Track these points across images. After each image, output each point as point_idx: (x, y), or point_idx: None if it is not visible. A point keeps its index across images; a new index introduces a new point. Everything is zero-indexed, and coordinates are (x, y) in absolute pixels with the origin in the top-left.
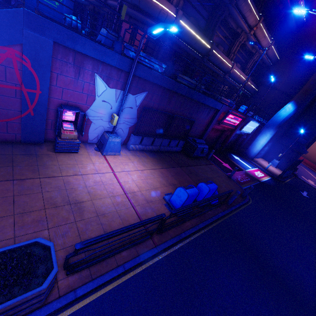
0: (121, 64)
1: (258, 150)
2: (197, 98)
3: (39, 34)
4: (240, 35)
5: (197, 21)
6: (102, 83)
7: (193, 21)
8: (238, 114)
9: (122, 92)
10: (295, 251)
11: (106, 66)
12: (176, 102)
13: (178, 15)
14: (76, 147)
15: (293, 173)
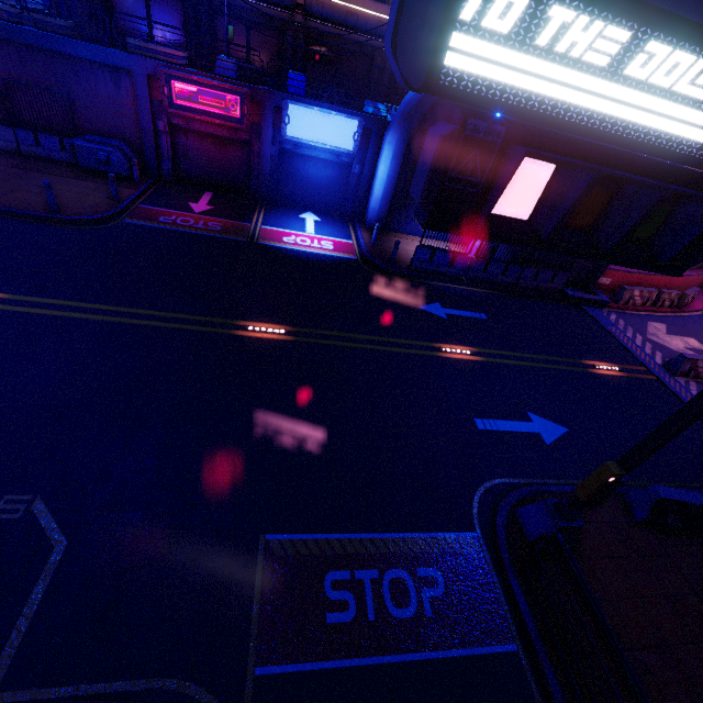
0: None
1: (377, 198)
2: (35, 43)
3: None
4: None
5: None
6: None
7: None
8: (201, 80)
9: None
10: None
11: None
12: (4, 55)
13: None
14: None
15: (564, 292)
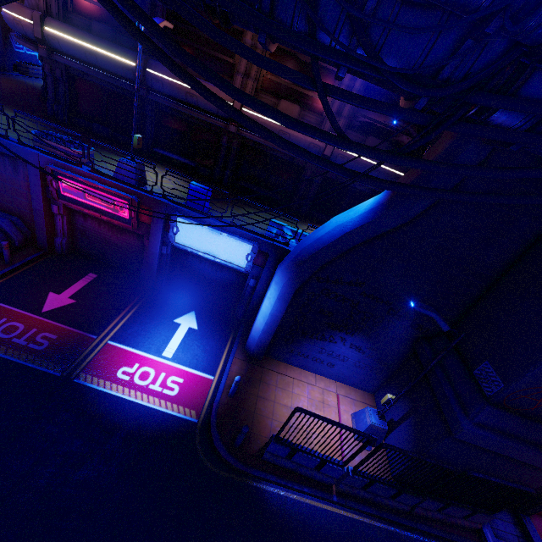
0: None
1: (258, 329)
2: None
3: None
4: (245, 32)
5: (120, 28)
6: None
7: (100, 28)
8: (87, 182)
9: None
10: None
11: None
12: None
13: (34, 20)
14: None
15: (483, 537)
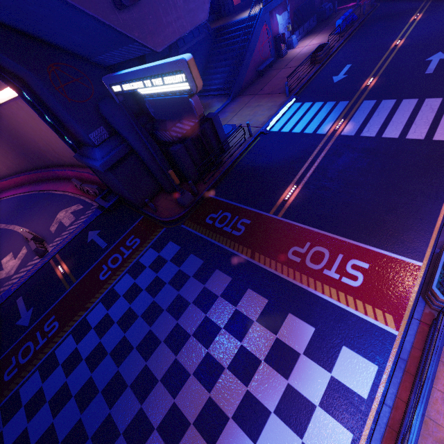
0: (281, 0)
1: None
2: None
3: (266, 13)
4: None
5: None
6: (278, 16)
7: None
8: None
9: (283, 13)
10: (411, 0)
11: (277, 7)
12: None
13: None
14: (286, 51)
15: None
